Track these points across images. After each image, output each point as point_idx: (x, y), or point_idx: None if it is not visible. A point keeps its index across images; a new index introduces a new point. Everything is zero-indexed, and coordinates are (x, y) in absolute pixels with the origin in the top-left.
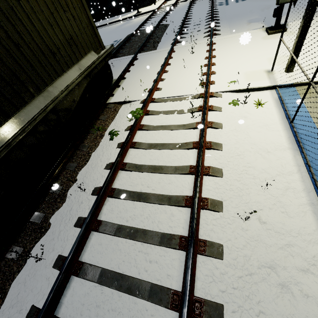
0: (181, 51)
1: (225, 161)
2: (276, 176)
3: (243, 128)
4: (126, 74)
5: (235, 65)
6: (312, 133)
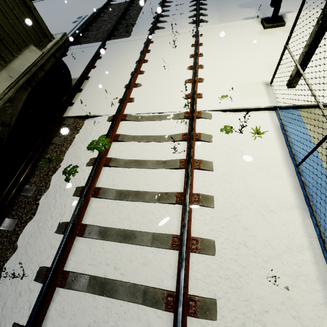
0: (160, 43)
1: (218, 226)
2: (282, 253)
3: (238, 170)
4: (91, 72)
5: (227, 70)
6: (322, 185)
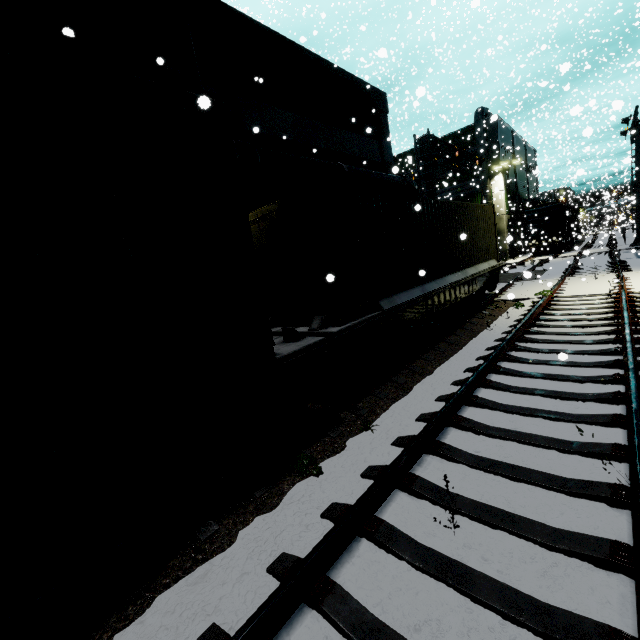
0: (577, 279)
1: None
2: None
3: None
4: (507, 290)
5: None
6: None
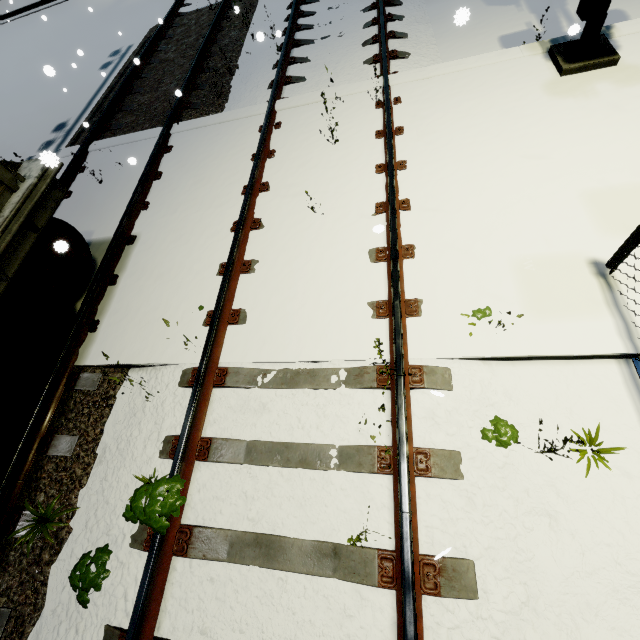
0: (298, 128)
1: None
2: None
3: (553, 591)
4: (140, 221)
5: (478, 218)
6: None
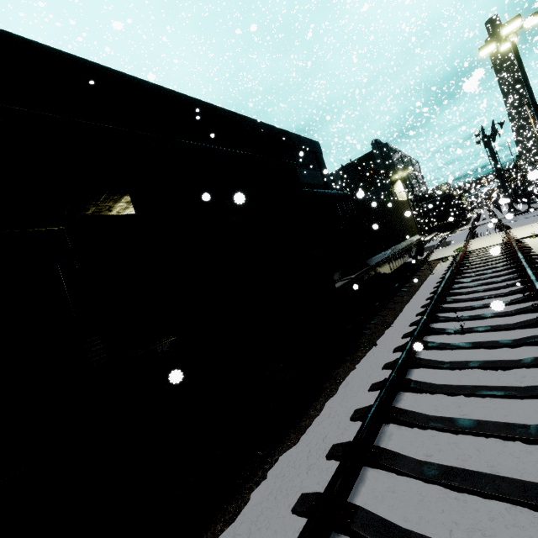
0: (477, 240)
1: (532, 245)
2: None
3: None
4: (431, 255)
5: (531, 230)
6: None
